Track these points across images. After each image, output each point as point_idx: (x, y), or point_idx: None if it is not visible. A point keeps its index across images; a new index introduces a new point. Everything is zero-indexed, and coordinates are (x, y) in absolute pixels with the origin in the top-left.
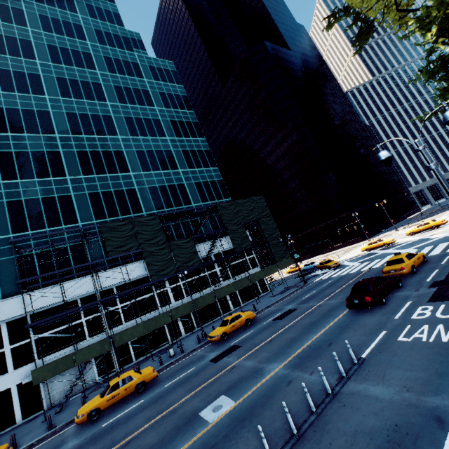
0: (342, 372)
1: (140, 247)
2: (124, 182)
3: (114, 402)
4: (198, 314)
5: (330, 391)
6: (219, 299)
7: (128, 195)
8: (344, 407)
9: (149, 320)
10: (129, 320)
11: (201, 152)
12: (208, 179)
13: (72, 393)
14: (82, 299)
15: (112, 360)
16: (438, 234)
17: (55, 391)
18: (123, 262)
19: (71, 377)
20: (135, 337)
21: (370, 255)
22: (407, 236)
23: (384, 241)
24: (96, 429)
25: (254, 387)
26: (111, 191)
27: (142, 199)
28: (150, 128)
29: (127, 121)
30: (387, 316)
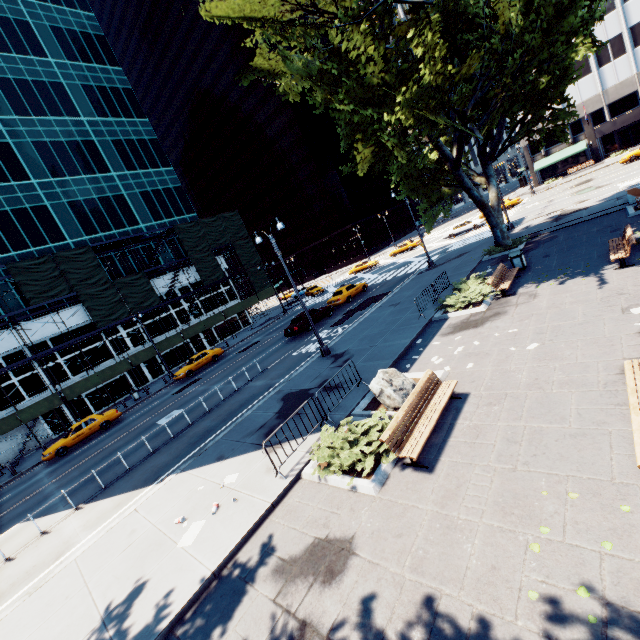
0: (248, 378)
1: (74, 290)
2: (25, 196)
3: (81, 440)
4: (167, 358)
5: (236, 389)
6: (192, 339)
7: (37, 216)
8: (239, 394)
9: (104, 370)
10: (78, 373)
11: (144, 143)
12: (160, 186)
13: (25, 452)
14: (5, 358)
15: (66, 415)
16: (404, 258)
17: (1, 454)
18: (53, 309)
19: (18, 439)
20: (89, 388)
21: (351, 280)
22: (392, 257)
23: (368, 264)
24: (68, 458)
25: (198, 400)
26: (7, 210)
27: (62, 221)
28: (48, 99)
29: (2, 85)
30: (303, 340)
